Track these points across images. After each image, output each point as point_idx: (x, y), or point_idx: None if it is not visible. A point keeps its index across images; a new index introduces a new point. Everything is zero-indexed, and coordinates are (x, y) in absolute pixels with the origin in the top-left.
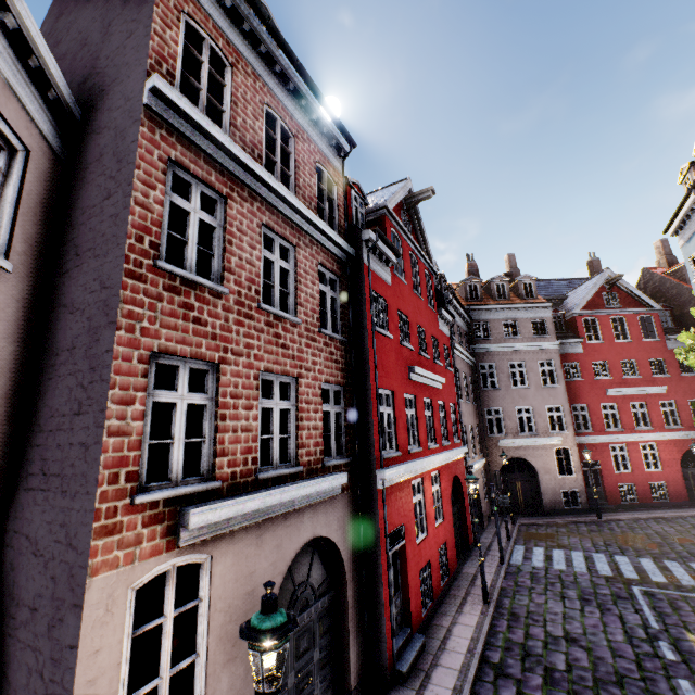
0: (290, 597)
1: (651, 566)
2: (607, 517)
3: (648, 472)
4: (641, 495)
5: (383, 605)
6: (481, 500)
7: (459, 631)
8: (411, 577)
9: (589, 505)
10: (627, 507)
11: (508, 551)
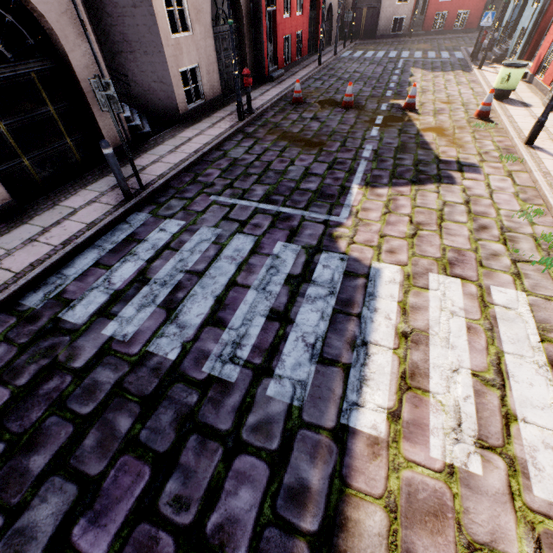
0: (216, 14)
1: (419, 54)
2: (415, 39)
3: (463, 2)
4: (447, 24)
5: (263, 39)
6: (333, 21)
7: (302, 72)
8: (278, 36)
9: (408, 32)
10: (433, 34)
11: (341, 52)
